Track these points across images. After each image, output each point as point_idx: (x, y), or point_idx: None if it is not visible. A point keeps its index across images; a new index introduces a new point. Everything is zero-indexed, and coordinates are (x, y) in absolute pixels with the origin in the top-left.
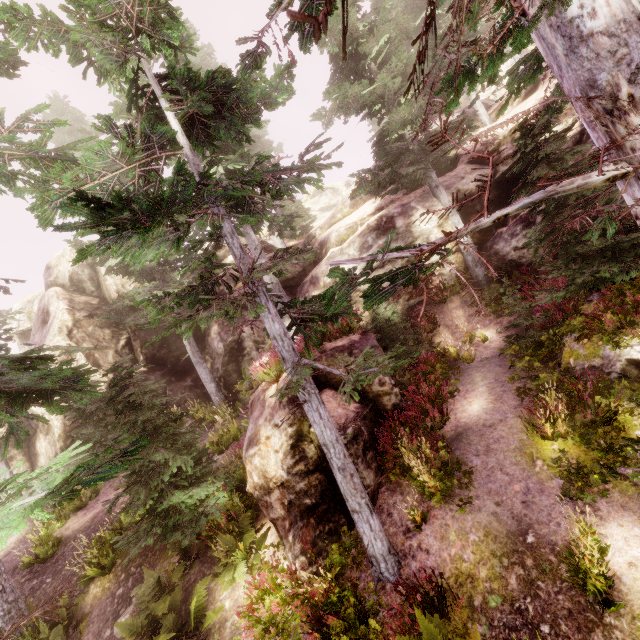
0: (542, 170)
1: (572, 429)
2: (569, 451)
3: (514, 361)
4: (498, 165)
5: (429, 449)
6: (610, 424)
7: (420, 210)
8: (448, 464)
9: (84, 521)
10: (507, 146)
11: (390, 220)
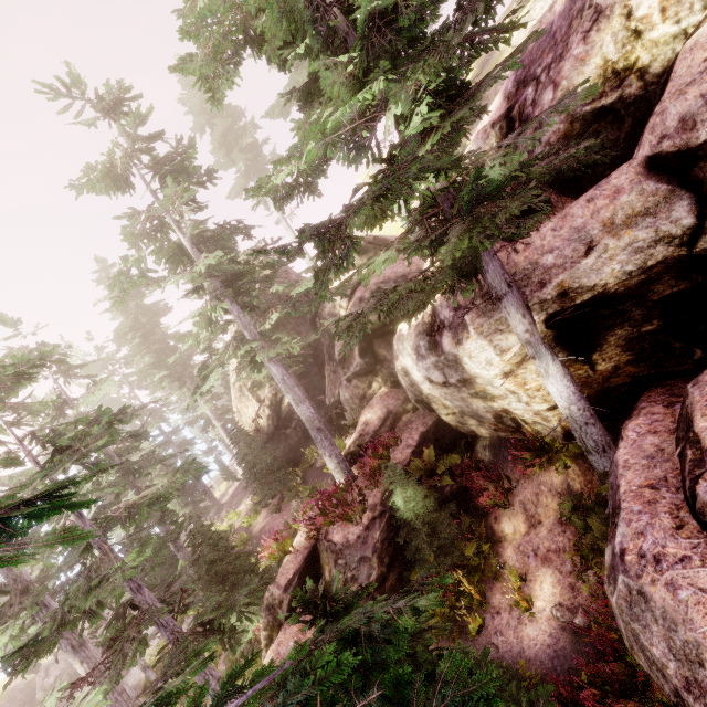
0: None
1: None
2: None
3: None
4: None
5: None
6: None
7: (471, 338)
8: None
9: (259, 528)
10: None
11: (440, 329)
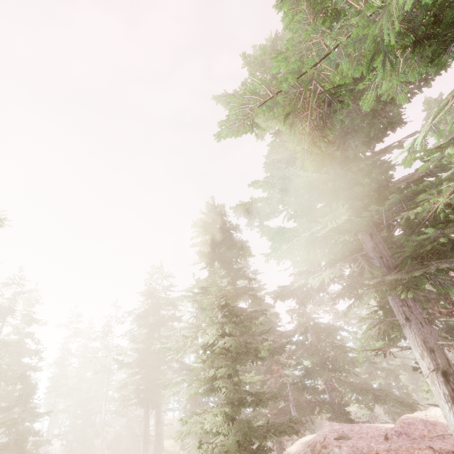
0: None
1: None
2: None
3: None
4: None
5: None
6: None
7: None
8: None
9: None
10: None
11: None
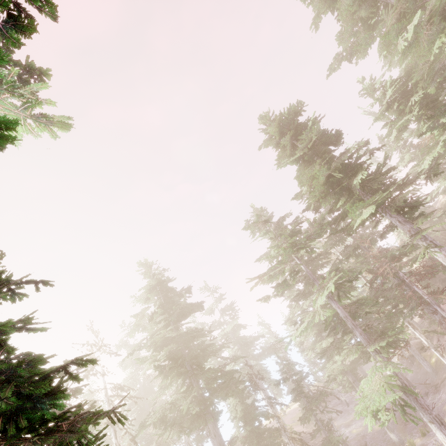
0: None
1: None
2: None
3: None
4: None
5: None
6: None
7: None
8: None
9: None
10: None
11: None
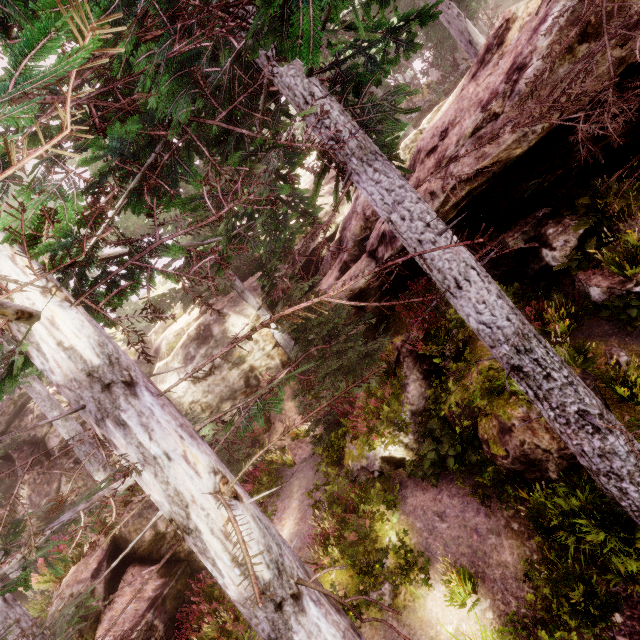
0: (280, 306)
1: (344, 551)
2: (342, 579)
3: (319, 464)
4: (295, 262)
5: (231, 617)
6: (370, 535)
7: (232, 316)
8: (244, 635)
9: None
10: (298, 246)
11: (208, 328)
